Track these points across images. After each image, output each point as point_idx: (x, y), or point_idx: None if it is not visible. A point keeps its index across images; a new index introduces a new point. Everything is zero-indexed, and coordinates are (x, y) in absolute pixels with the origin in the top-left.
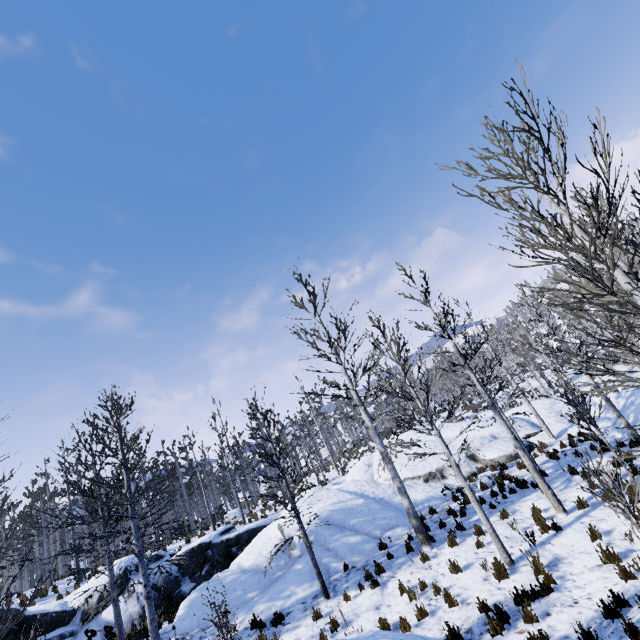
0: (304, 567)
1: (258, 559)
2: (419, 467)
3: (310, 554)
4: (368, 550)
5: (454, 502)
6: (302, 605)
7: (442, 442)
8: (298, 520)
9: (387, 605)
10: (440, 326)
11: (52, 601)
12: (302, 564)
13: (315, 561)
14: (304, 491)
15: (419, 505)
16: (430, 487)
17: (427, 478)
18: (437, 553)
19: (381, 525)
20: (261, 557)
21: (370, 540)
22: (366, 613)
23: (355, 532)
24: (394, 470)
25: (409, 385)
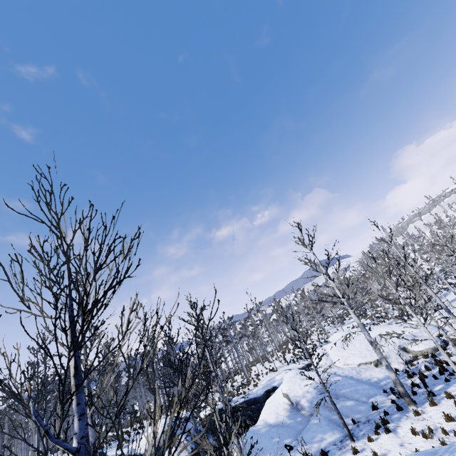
0: (320, 422)
1: (278, 417)
2: (367, 356)
3: (336, 409)
4: (363, 410)
5: (409, 379)
6: (335, 446)
7: (428, 332)
8: (324, 386)
9: (408, 443)
10: (405, 257)
11: (112, 450)
12: (317, 420)
13: (340, 414)
14: (261, 376)
15: (383, 381)
16: (383, 369)
17: (376, 363)
18: (423, 410)
19: (364, 394)
20: (280, 416)
21: (361, 404)
22: (394, 448)
23: (347, 398)
24: (381, 353)
25: (398, 295)
